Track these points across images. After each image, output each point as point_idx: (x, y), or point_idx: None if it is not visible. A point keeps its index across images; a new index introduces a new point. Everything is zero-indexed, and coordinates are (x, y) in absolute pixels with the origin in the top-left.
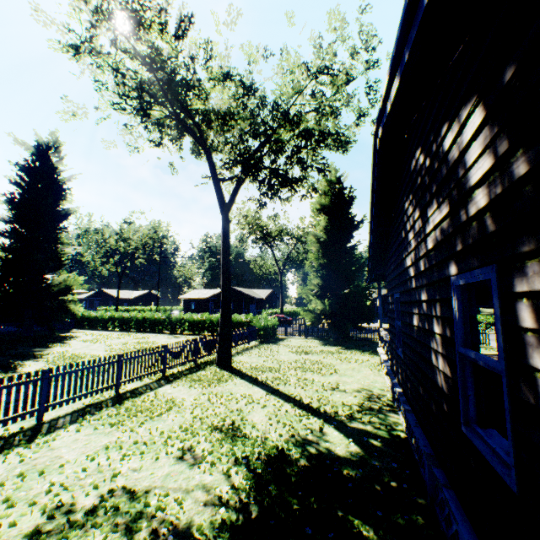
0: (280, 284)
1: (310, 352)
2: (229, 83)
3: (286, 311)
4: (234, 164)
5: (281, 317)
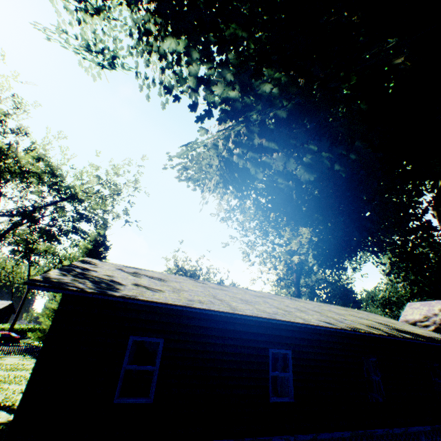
0: (23, 299)
1: (21, 368)
2: (42, 161)
3: (18, 328)
4: (18, 215)
5: (7, 334)
